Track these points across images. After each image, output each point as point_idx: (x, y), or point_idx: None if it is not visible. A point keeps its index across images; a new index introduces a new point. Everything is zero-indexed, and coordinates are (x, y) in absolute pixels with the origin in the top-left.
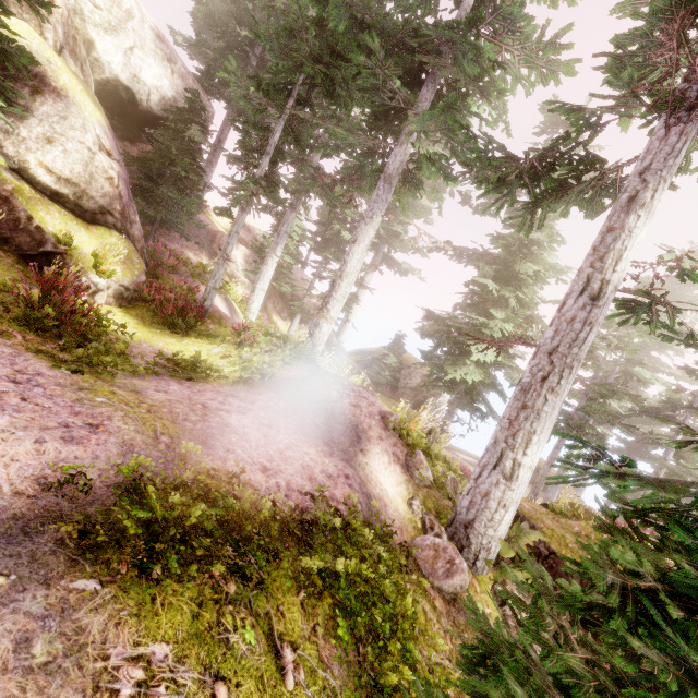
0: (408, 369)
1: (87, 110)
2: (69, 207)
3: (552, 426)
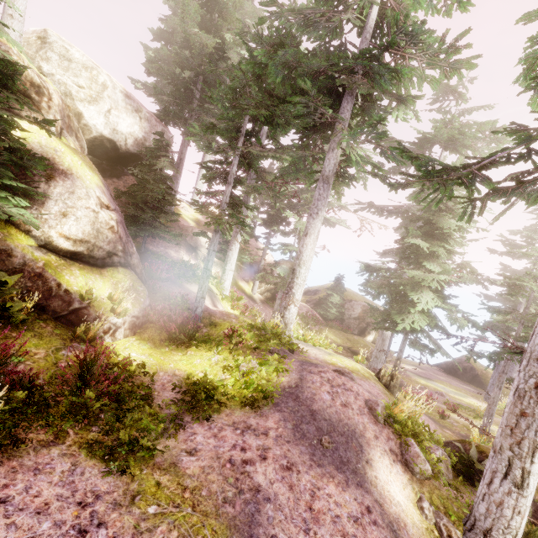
0: (350, 302)
1: (88, 179)
2: (85, 260)
3: None
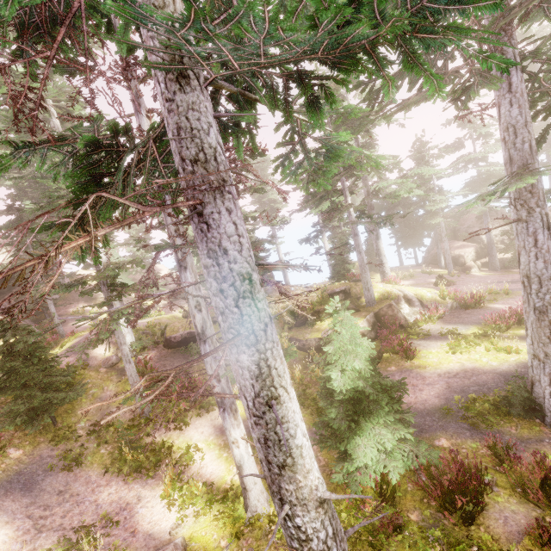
0: None
1: None
2: None
3: None
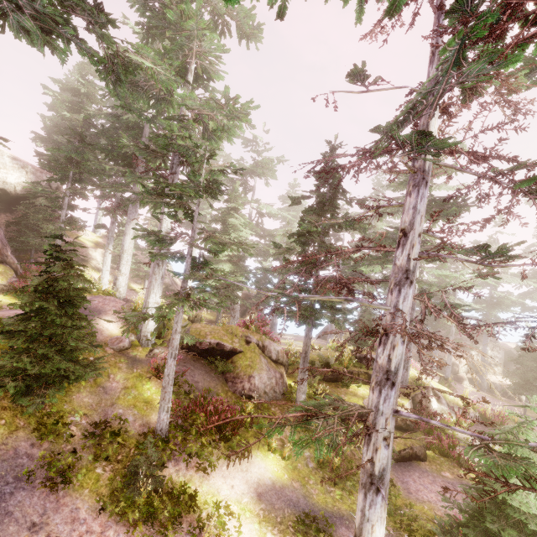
0: None
1: None
2: None
3: (161, 286)
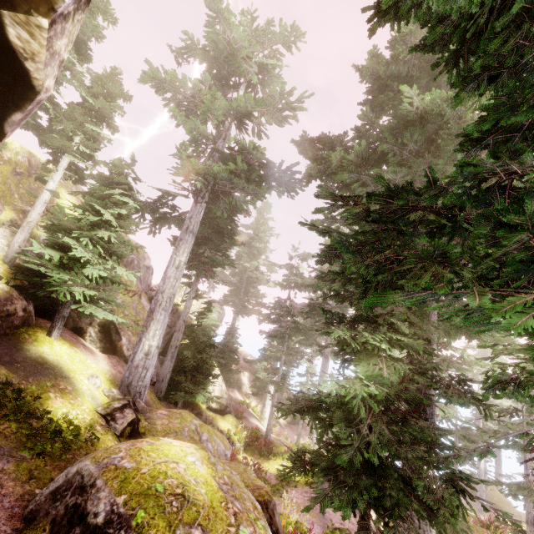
0: None
1: (216, 368)
2: (218, 412)
3: None
